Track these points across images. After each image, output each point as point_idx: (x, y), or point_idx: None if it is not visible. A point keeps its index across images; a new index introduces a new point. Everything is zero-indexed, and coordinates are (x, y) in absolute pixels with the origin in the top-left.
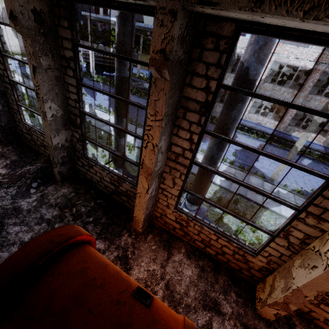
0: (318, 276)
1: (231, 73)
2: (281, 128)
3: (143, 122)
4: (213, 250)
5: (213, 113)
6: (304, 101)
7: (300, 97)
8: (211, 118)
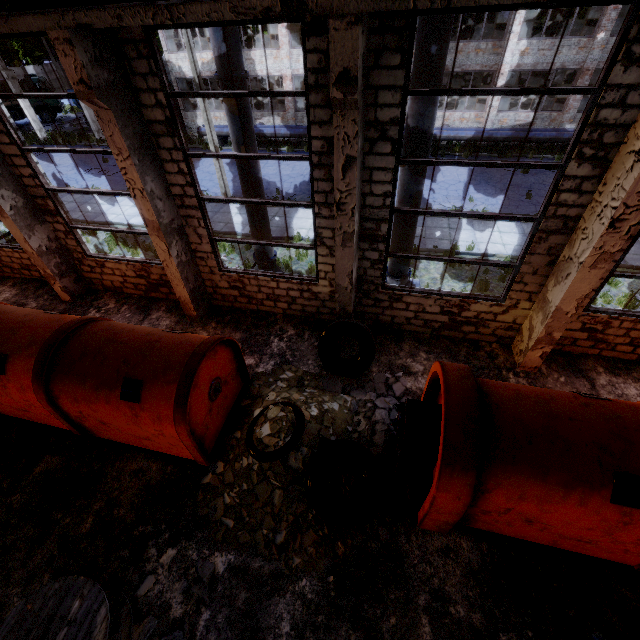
0: (8, 228)
1: (207, 48)
2: (291, 120)
3: (53, 182)
4: (35, 271)
5: (195, 133)
6: (292, 63)
7: (284, 58)
8: (189, 142)
